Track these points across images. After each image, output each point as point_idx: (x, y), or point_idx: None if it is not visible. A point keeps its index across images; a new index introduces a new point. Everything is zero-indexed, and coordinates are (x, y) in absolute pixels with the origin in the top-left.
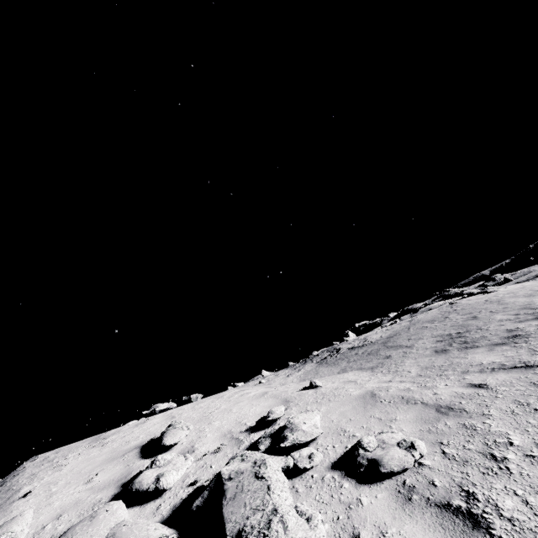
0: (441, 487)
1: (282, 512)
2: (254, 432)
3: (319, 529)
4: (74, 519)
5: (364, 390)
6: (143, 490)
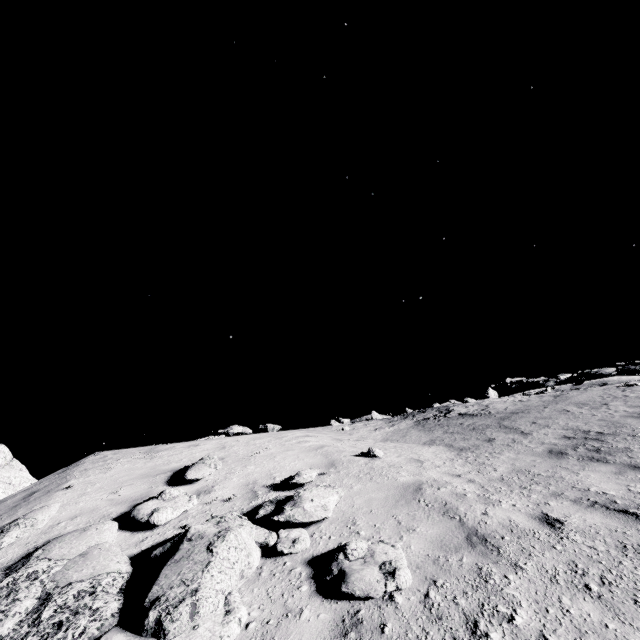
0: (386, 637)
1: (201, 595)
2: (275, 490)
3: (229, 627)
4: (82, 525)
5: (415, 479)
6: (137, 519)
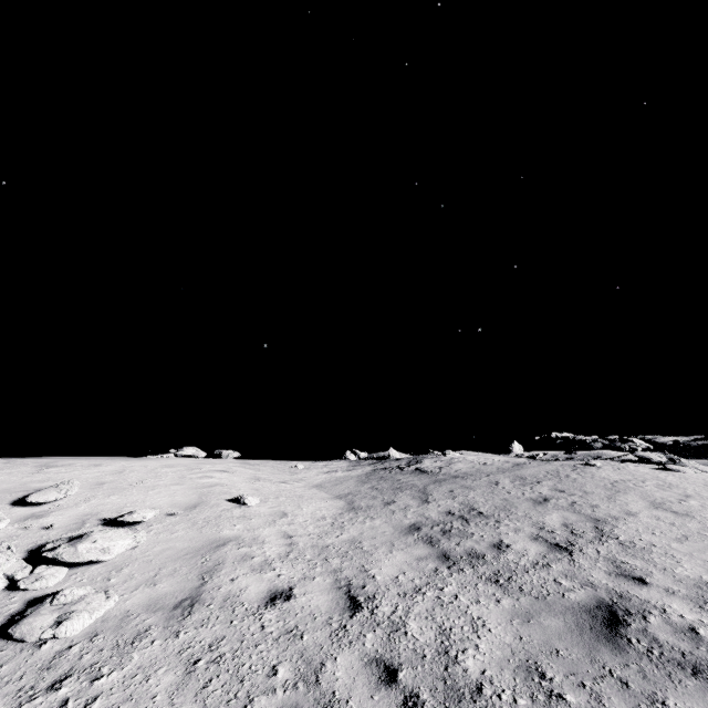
0: None
1: None
2: (105, 525)
3: None
4: None
5: (238, 534)
6: None
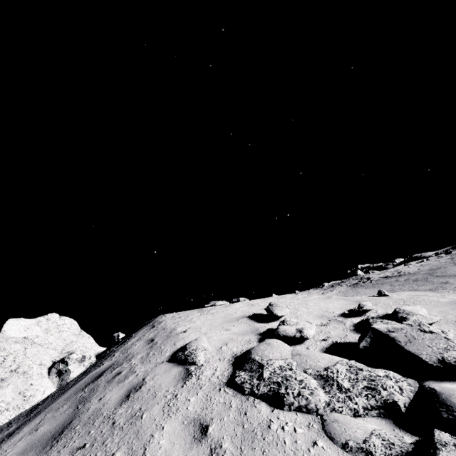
0: None
1: None
2: (349, 317)
3: None
4: (240, 347)
5: (452, 299)
6: (290, 336)
